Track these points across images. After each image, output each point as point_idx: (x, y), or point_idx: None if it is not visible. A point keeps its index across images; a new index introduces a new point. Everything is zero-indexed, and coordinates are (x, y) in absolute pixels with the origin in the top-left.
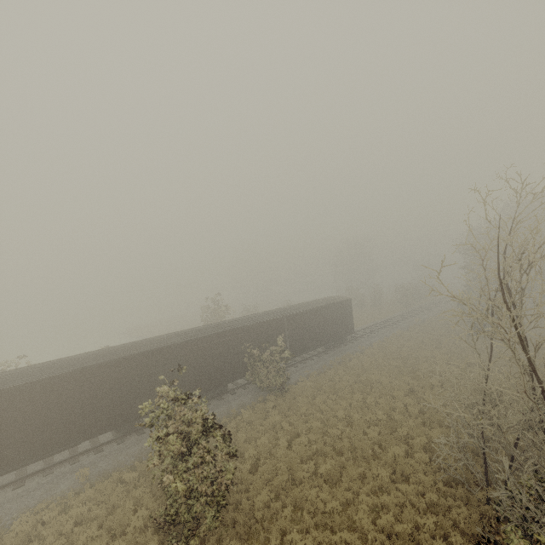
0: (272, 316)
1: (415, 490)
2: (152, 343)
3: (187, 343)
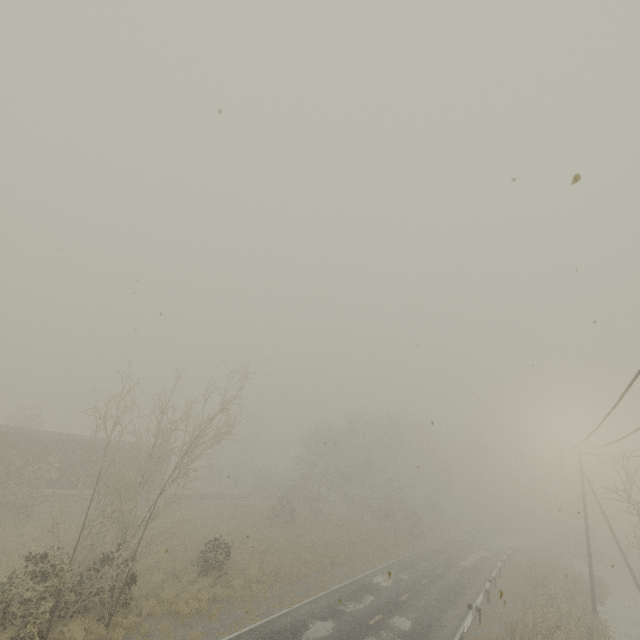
0: (67, 437)
1: None
2: None
3: None
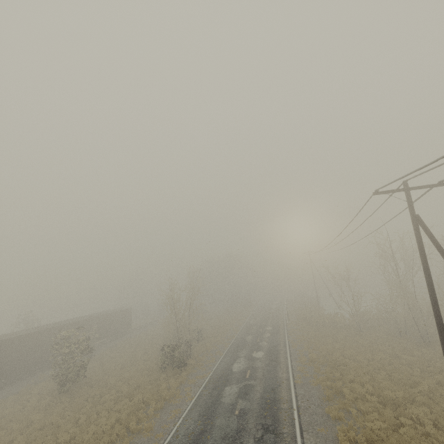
0: (88, 317)
1: (151, 362)
2: (19, 332)
3: (41, 331)
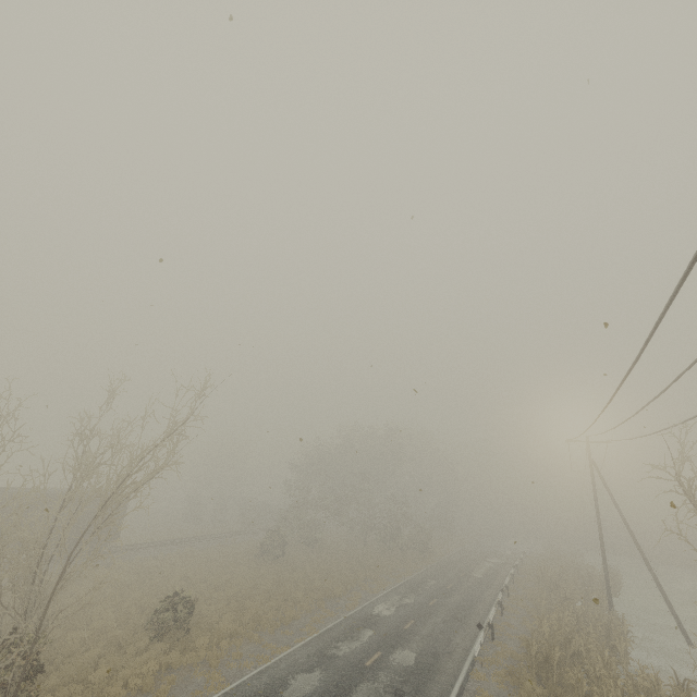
0: None
1: None
2: None
3: None
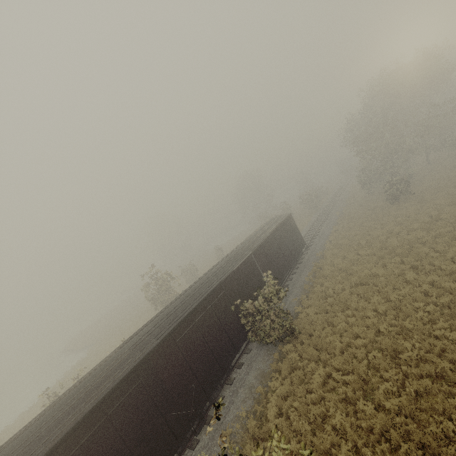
0: (239, 259)
1: None
2: (116, 367)
3: (167, 339)
